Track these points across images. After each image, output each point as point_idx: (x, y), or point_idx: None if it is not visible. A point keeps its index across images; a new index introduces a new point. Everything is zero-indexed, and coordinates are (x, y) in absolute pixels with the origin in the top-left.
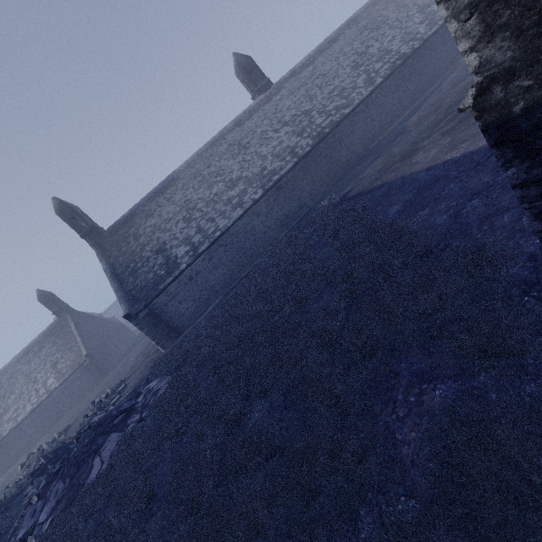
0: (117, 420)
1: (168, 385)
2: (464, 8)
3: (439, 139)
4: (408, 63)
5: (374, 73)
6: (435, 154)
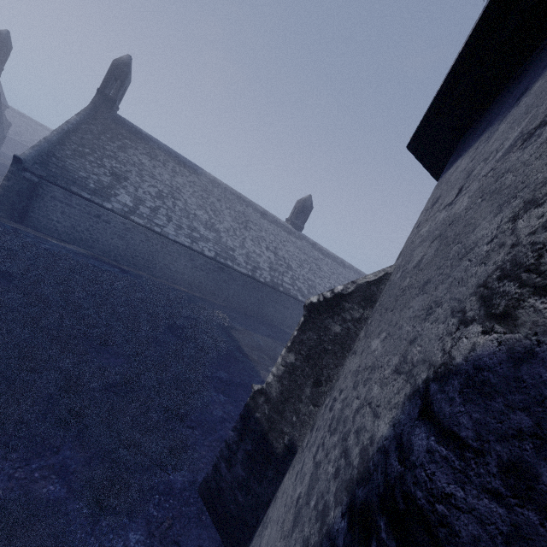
0: None
1: None
2: (286, 361)
3: None
4: None
5: None
6: None
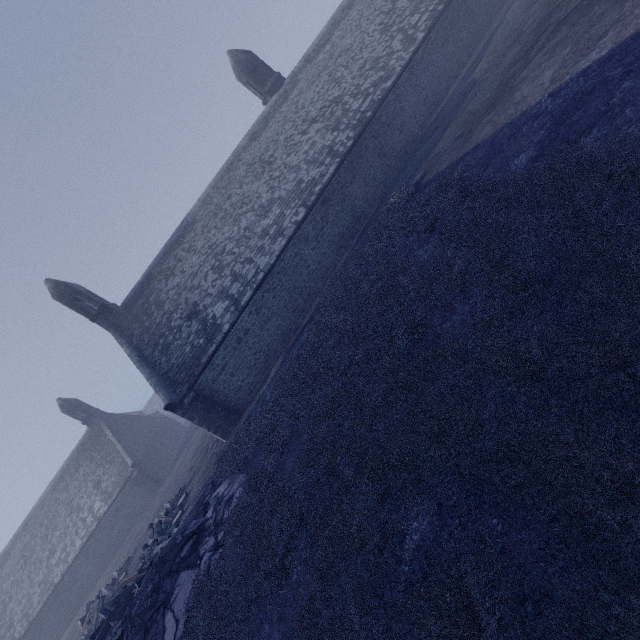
0: (185, 551)
1: (244, 488)
2: None
3: (546, 59)
4: (452, 5)
5: (412, 29)
6: (554, 74)
